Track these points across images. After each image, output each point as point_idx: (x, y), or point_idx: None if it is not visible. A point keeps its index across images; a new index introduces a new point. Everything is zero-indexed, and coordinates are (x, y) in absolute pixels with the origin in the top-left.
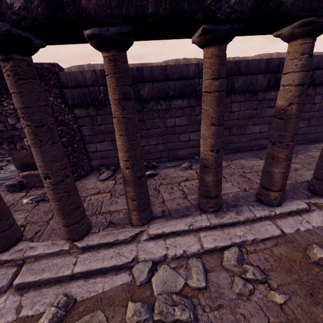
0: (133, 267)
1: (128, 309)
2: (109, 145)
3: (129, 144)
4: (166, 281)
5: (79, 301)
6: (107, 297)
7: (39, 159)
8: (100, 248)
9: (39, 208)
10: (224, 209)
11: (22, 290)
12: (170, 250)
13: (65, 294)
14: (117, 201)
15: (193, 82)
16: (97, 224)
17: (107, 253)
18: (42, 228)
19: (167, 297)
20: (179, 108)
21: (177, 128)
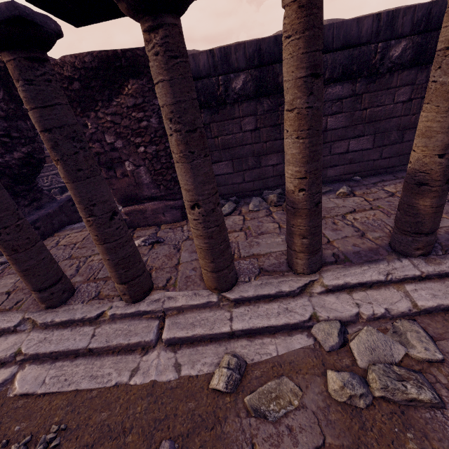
0: (312, 327)
1: (331, 379)
2: (227, 166)
3: (311, 152)
4: (374, 348)
5: (250, 364)
6: (287, 362)
7: (188, 180)
8: (258, 301)
9: (156, 252)
10: (439, 251)
11: (174, 346)
12: (364, 307)
13: (233, 355)
14: (257, 241)
15: (366, 50)
16: (244, 272)
17: (269, 307)
18: (173, 276)
19: (385, 368)
20: (335, 99)
21: (329, 134)
